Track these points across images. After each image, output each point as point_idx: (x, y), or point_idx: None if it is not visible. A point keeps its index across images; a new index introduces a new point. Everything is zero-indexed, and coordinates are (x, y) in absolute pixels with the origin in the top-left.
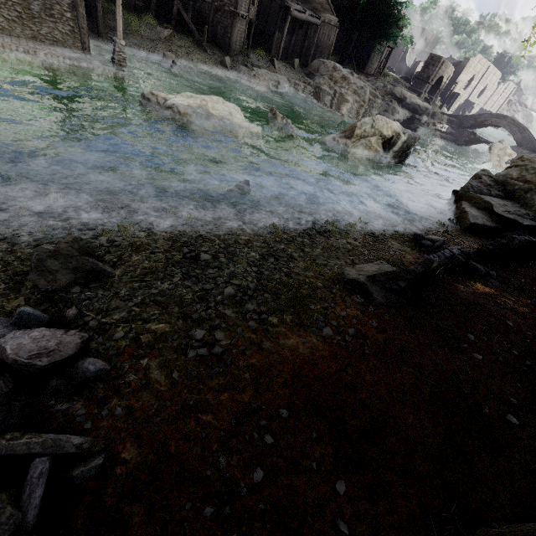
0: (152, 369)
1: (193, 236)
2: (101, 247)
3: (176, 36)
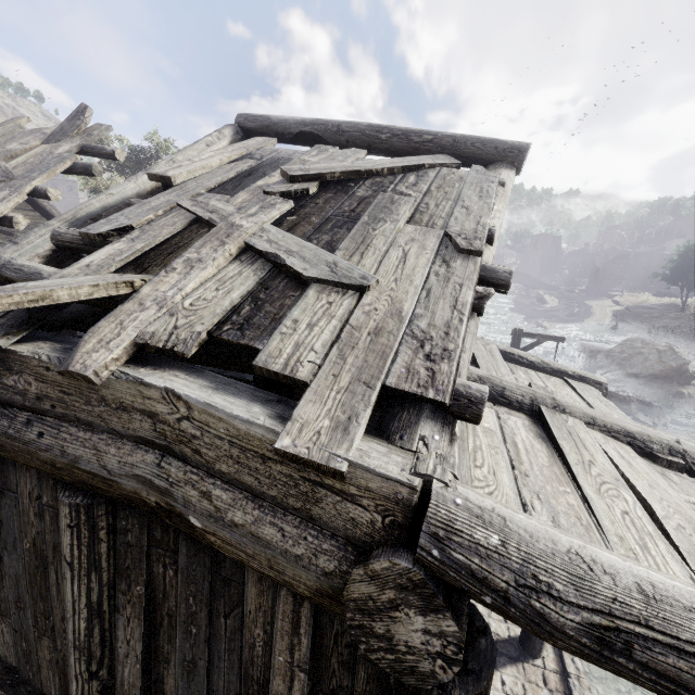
0: None
1: None
2: None
3: None
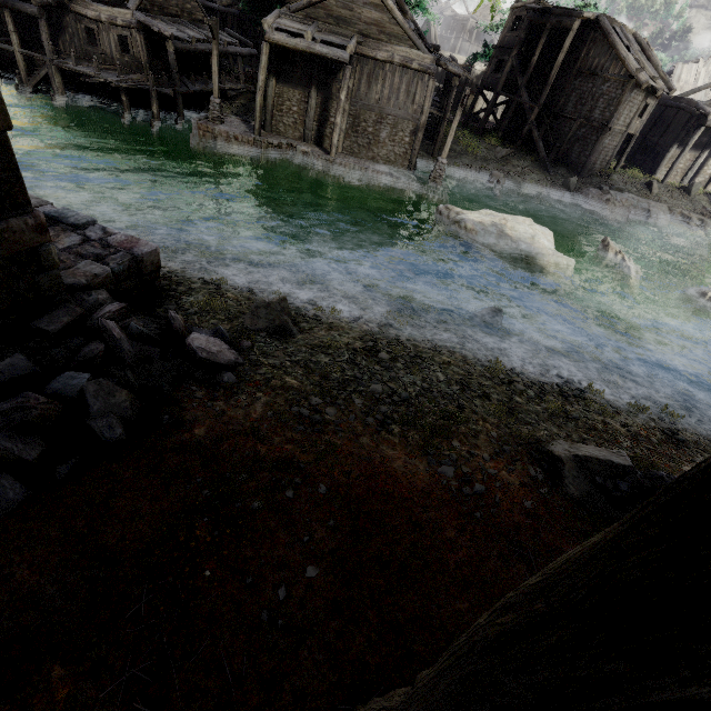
0: (260, 402)
1: (389, 337)
2: (305, 317)
3: (516, 156)
